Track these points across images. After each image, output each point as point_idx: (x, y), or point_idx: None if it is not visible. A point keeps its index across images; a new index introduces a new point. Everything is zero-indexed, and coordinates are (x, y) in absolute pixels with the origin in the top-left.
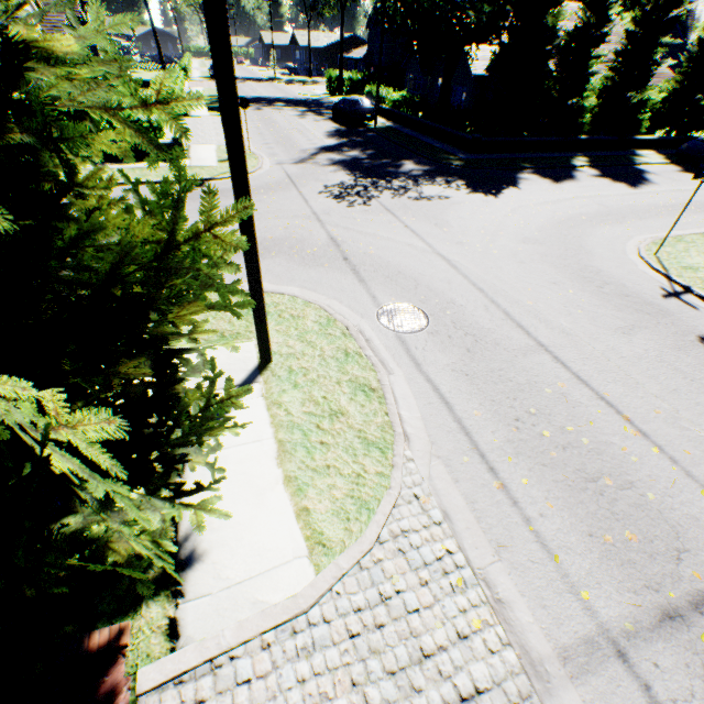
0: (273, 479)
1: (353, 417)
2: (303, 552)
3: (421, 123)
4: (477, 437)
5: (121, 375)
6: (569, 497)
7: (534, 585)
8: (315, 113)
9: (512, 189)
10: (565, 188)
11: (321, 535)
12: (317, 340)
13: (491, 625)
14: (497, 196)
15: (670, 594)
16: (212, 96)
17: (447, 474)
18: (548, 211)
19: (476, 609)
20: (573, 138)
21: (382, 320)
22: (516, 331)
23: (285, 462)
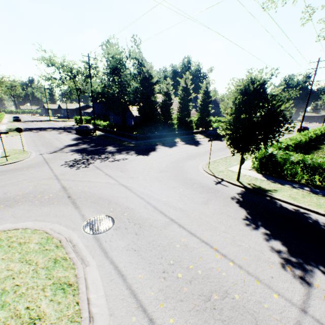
0: None
1: (49, 317)
2: None
3: (116, 132)
4: (141, 295)
5: None
6: (198, 320)
7: None
8: (67, 132)
9: (154, 152)
10: (174, 149)
11: None
12: (35, 257)
13: None
14: (148, 155)
15: None
16: (11, 128)
17: None
18: (168, 158)
19: None
20: (173, 132)
21: (86, 229)
22: (160, 215)
23: None
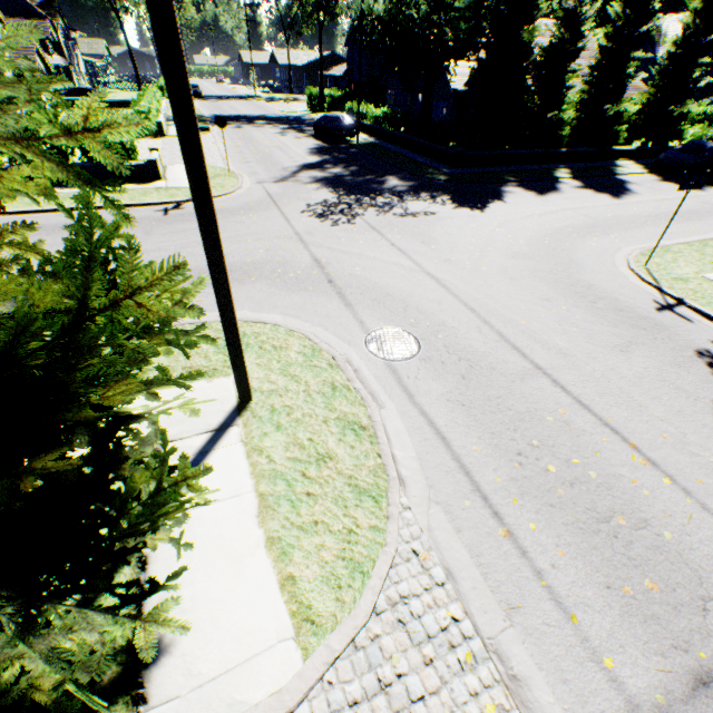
0: (253, 541)
1: (343, 461)
2: (288, 633)
3: (404, 139)
4: (478, 476)
5: (37, 471)
6: (581, 542)
7: (551, 655)
8: (296, 131)
9: (497, 203)
10: (550, 200)
11: (309, 609)
12: (301, 373)
13: (507, 710)
14: (483, 210)
15: (700, 654)
16: None
17: (448, 523)
18: (535, 225)
19: (489, 691)
20: (554, 150)
21: (371, 347)
22: (512, 354)
23: (267, 520)
